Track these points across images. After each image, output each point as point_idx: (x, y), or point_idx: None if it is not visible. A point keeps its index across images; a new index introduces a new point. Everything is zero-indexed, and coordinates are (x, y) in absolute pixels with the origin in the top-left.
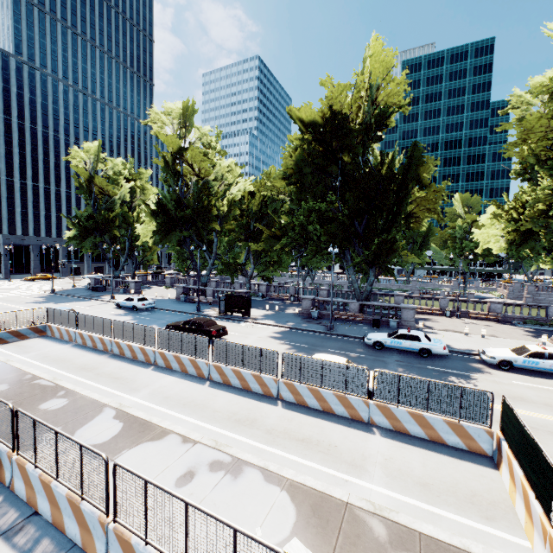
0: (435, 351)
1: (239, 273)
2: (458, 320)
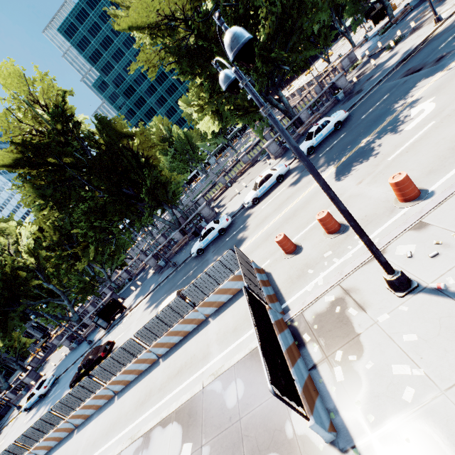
0: (225, 226)
1: (98, 284)
2: (235, 184)
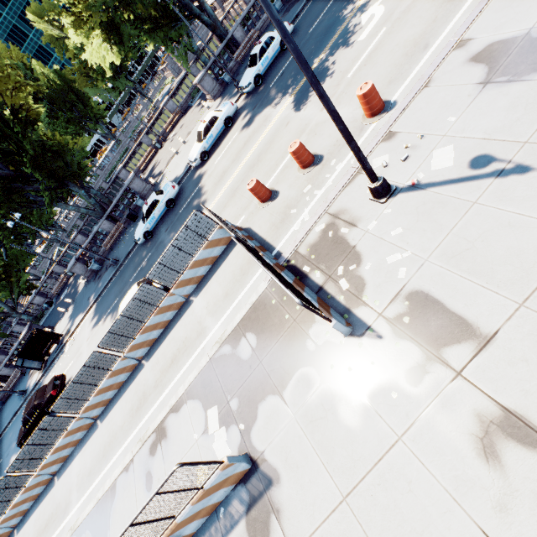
0: (173, 195)
1: None
2: (167, 143)
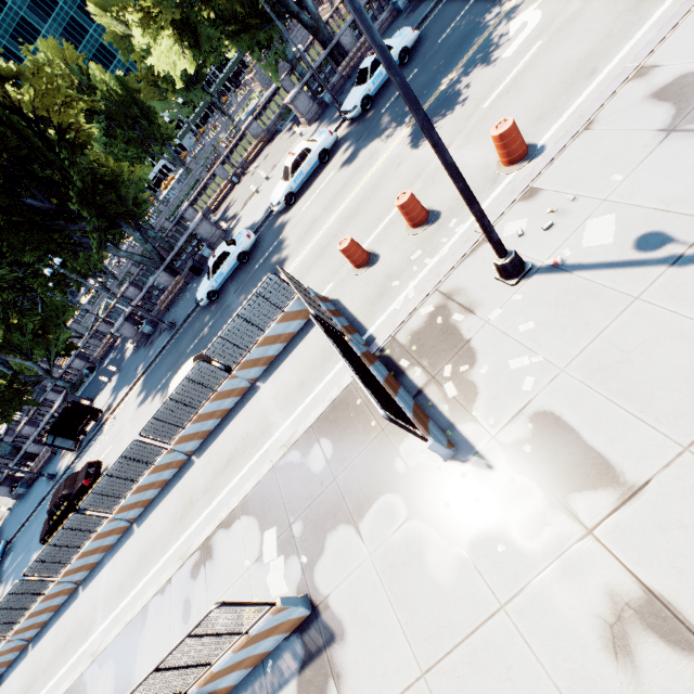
0: (247, 247)
1: (29, 388)
2: (246, 177)
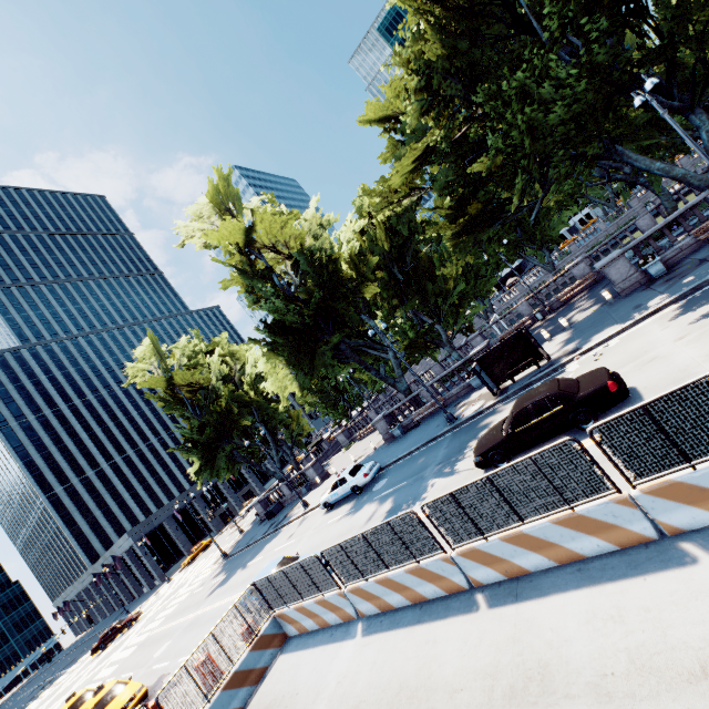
0: None
1: (432, 347)
2: None
